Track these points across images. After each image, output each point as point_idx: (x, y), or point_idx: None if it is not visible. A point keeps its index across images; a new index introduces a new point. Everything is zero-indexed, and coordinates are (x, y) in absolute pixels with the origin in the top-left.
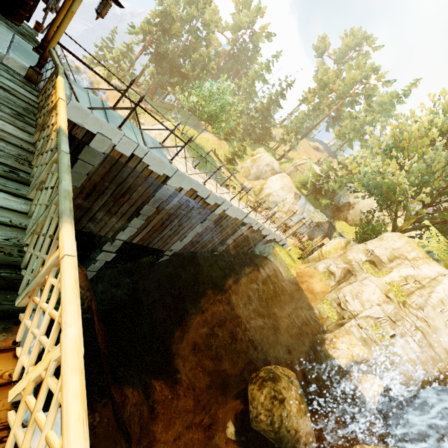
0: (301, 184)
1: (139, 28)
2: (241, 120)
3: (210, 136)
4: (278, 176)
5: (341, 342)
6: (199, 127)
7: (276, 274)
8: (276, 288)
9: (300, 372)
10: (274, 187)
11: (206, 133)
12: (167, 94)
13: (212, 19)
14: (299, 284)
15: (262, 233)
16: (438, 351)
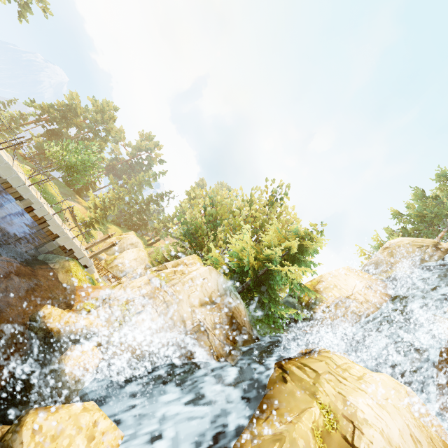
0: (156, 259)
1: (40, 105)
2: (118, 202)
3: (79, 206)
4: (136, 249)
5: (73, 315)
6: (71, 198)
7: (51, 278)
8: (37, 286)
9: (1, 384)
10: (128, 258)
11: (76, 203)
12: (49, 165)
13: (112, 127)
14: (76, 291)
15: (51, 228)
16: (175, 318)
